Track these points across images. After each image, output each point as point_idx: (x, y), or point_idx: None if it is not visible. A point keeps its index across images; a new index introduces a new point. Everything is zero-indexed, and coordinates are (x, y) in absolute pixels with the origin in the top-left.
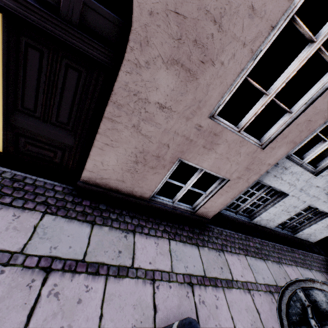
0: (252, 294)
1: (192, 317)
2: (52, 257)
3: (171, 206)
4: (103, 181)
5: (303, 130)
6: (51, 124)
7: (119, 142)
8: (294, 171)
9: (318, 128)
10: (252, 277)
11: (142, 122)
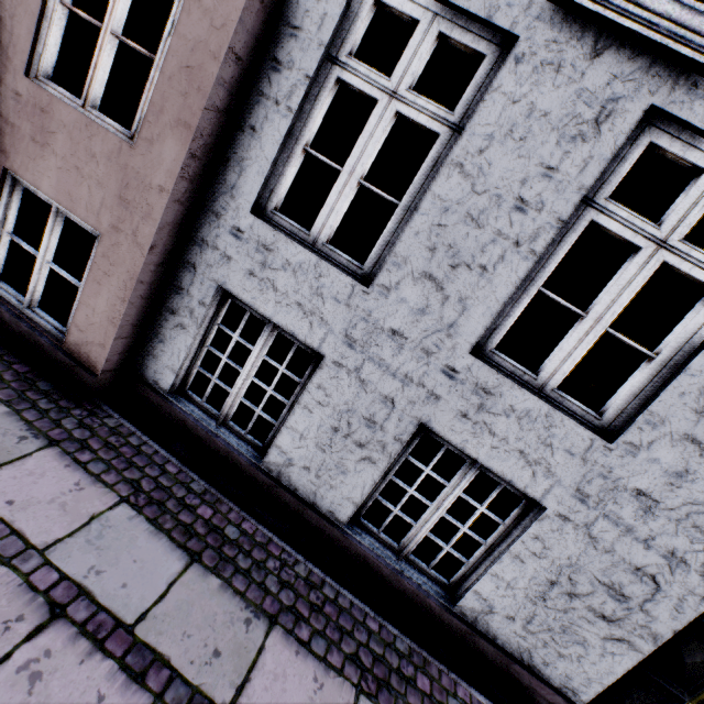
0: None
1: None
2: None
3: (19, 311)
4: None
5: (188, 92)
6: None
7: None
8: (295, 262)
9: (285, 126)
10: (52, 533)
11: None
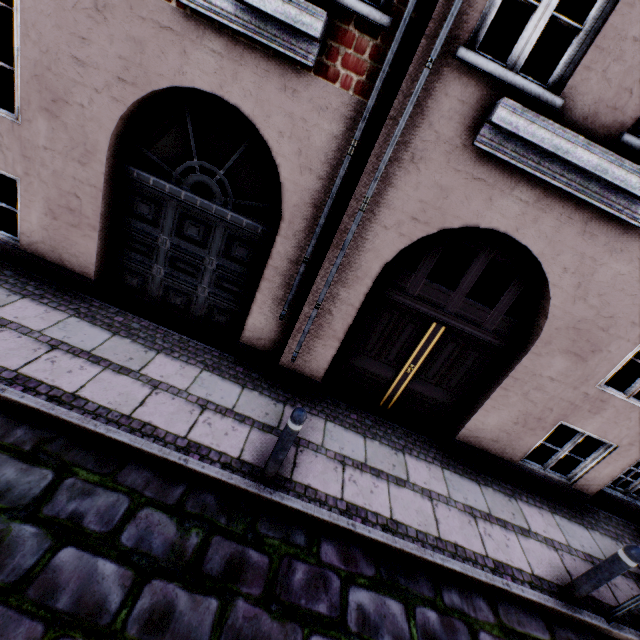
0: None
1: (608, 594)
2: (469, 505)
3: (542, 473)
4: (476, 439)
5: None
6: (440, 387)
7: (505, 405)
8: None
9: None
10: None
11: (531, 390)
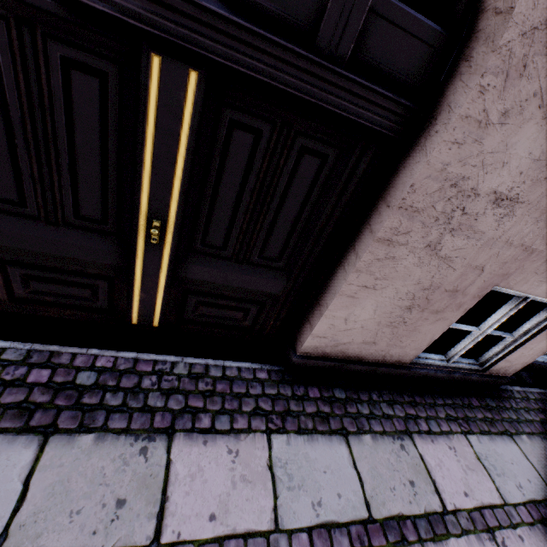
0: None
1: None
2: (324, 525)
3: (444, 367)
4: (338, 348)
5: None
6: (249, 264)
7: (390, 278)
8: None
9: None
10: None
11: (448, 235)
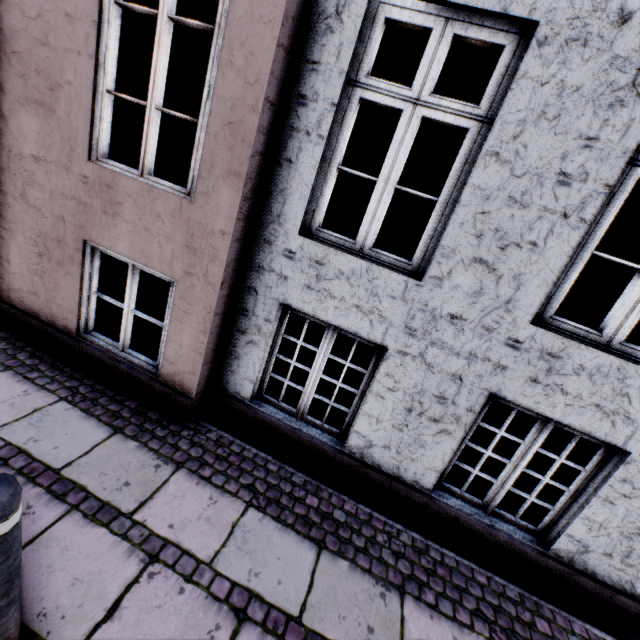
0: (150, 572)
1: None
2: None
3: (116, 355)
4: (17, 295)
5: (233, 145)
6: None
7: (15, 223)
8: (347, 271)
9: (319, 153)
10: (210, 547)
11: (28, 188)
